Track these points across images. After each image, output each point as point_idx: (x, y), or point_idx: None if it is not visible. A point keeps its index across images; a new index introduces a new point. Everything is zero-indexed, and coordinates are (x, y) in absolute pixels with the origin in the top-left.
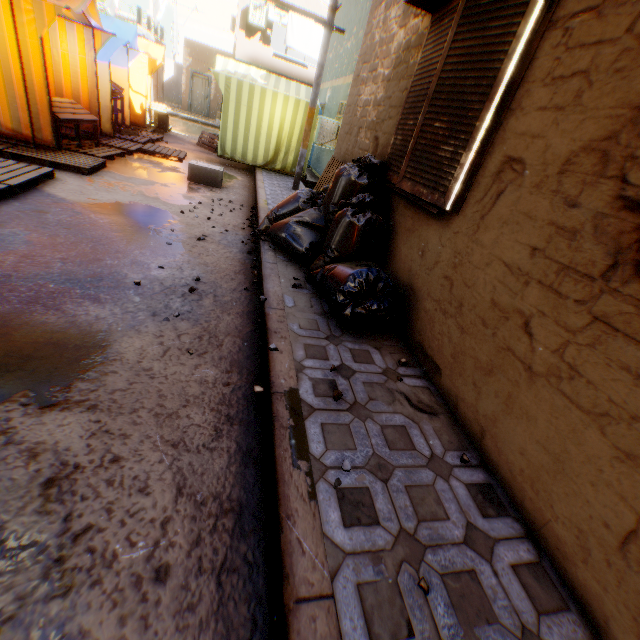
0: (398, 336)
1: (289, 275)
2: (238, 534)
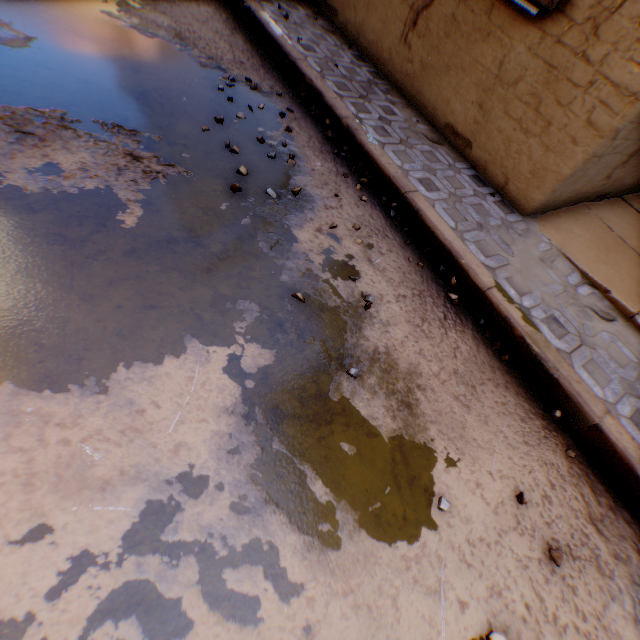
0: (310, 4)
1: None
2: (263, 62)
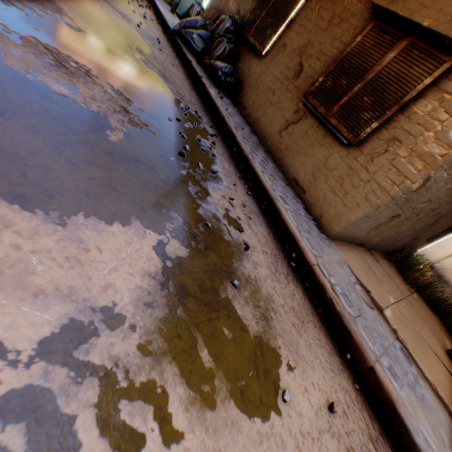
0: (232, 100)
1: (194, 59)
2: (205, 109)
